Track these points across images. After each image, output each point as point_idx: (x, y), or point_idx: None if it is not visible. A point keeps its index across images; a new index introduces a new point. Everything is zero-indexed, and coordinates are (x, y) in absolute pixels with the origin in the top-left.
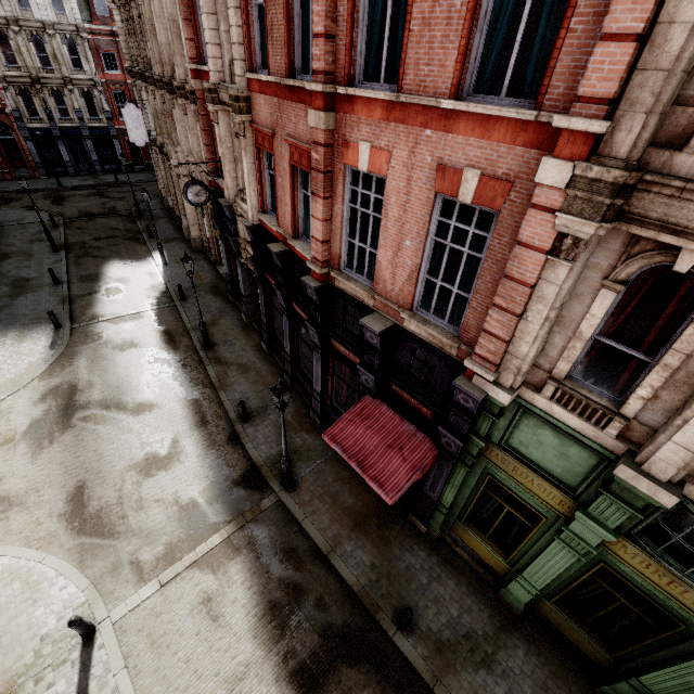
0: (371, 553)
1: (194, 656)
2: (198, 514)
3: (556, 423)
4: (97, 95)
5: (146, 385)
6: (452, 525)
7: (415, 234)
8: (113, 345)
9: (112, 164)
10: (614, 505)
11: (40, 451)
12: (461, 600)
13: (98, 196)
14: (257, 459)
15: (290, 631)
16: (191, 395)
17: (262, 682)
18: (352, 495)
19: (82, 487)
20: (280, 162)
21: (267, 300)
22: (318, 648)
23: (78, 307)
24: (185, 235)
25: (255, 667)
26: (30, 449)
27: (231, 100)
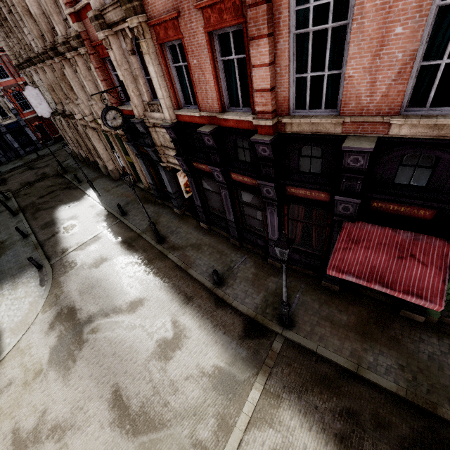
0: (391, 356)
1: None
2: (227, 377)
3: None
4: (1, 100)
5: (129, 286)
6: None
7: (412, 11)
8: (88, 266)
9: (30, 146)
10: None
11: (68, 372)
12: None
13: (29, 170)
14: (248, 312)
15: None
16: (167, 281)
17: None
18: (342, 312)
19: (118, 390)
20: (191, 40)
21: (197, 187)
22: None
23: (49, 248)
24: (104, 172)
25: None
26: (59, 373)
27: (123, 4)
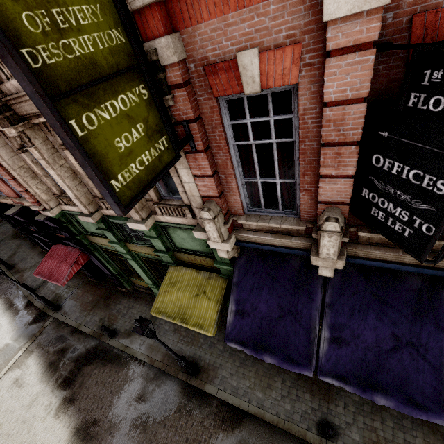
0: (100, 315)
1: (10, 406)
2: (10, 348)
3: (74, 213)
4: None
5: None
6: (131, 280)
7: None
8: None
9: None
10: (107, 233)
11: None
12: (142, 310)
13: None
14: (41, 306)
15: (59, 369)
16: (3, 297)
17: (45, 396)
18: (92, 295)
19: None
20: None
21: None
22: (73, 368)
23: None
24: None
25: (41, 392)
26: None
27: None
